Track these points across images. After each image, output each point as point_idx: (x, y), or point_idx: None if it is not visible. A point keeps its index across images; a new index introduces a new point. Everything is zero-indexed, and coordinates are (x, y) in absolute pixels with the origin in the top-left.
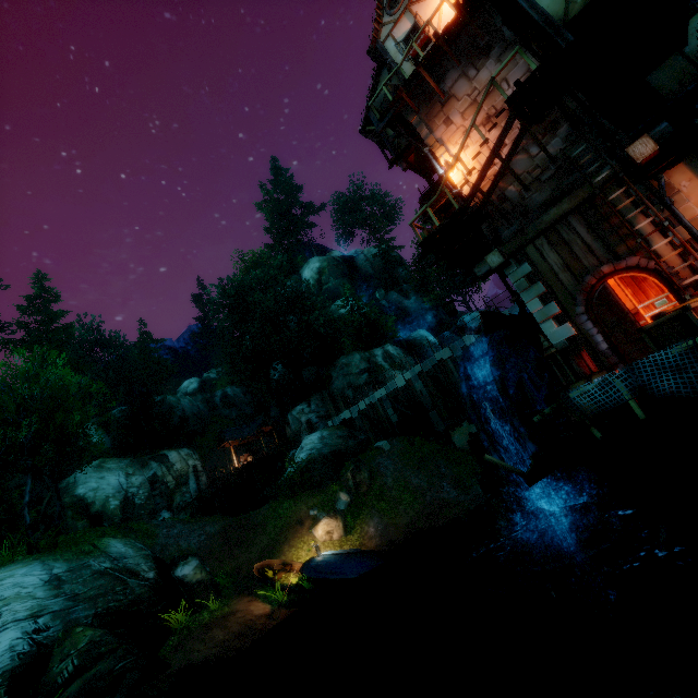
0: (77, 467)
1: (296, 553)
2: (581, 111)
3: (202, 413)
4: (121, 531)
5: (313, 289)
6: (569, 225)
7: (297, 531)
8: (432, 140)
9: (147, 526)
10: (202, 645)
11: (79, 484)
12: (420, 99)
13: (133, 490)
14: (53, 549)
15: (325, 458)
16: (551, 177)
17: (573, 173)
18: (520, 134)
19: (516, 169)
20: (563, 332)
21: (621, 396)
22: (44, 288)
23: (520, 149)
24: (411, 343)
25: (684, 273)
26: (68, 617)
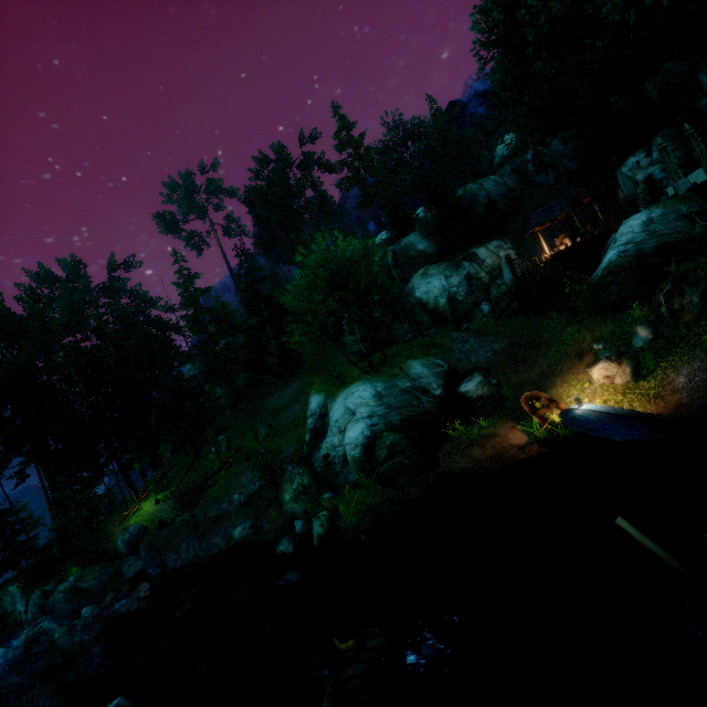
0: (414, 272)
1: (566, 390)
2: None
3: (511, 191)
4: (424, 350)
5: None
6: None
7: (573, 366)
8: None
9: (446, 341)
10: (461, 458)
11: (415, 290)
12: None
13: (453, 289)
14: (384, 364)
15: (639, 263)
16: None
17: None
18: None
19: None
20: None
21: None
22: (341, 118)
23: None
24: None
25: None
26: (386, 419)
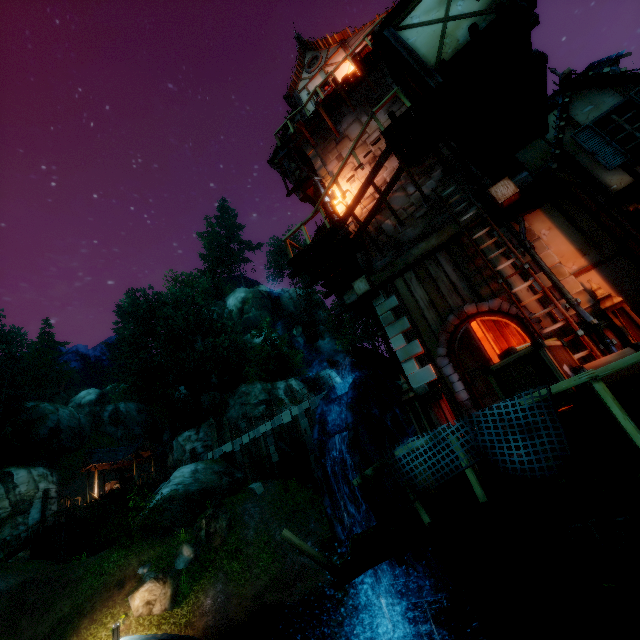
0: None
1: (94, 633)
2: (453, 158)
3: (81, 428)
4: None
5: (234, 316)
6: (437, 261)
7: (110, 597)
8: (324, 171)
9: None
10: None
11: None
12: (319, 136)
13: None
14: None
15: (187, 497)
16: (424, 214)
17: (443, 213)
18: (398, 171)
19: (394, 205)
20: (424, 374)
21: (456, 461)
22: None
23: (399, 187)
24: (318, 380)
25: (545, 322)
26: None
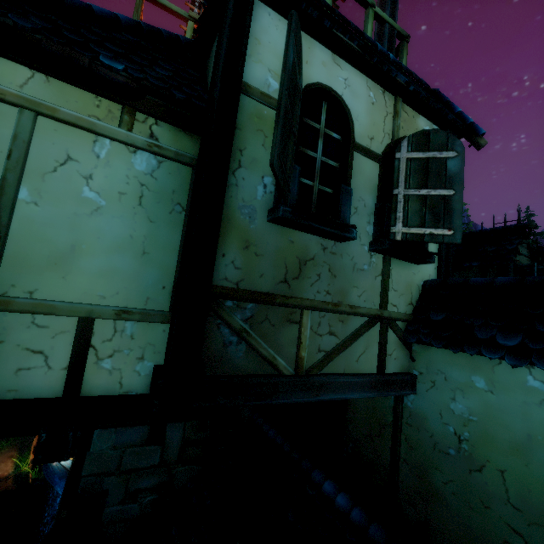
0: None
1: None
2: None
3: None
4: None
5: None
6: None
7: None
8: None
9: None
10: None
11: None
12: None
13: None
14: None
15: None
16: None
17: None
18: None
19: None
20: None
21: None
22: None
23: None
24: None
25: None
26: None
